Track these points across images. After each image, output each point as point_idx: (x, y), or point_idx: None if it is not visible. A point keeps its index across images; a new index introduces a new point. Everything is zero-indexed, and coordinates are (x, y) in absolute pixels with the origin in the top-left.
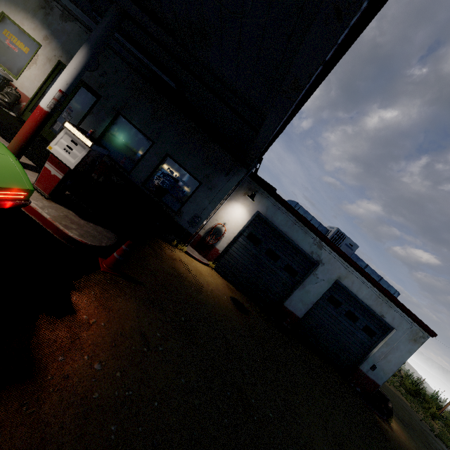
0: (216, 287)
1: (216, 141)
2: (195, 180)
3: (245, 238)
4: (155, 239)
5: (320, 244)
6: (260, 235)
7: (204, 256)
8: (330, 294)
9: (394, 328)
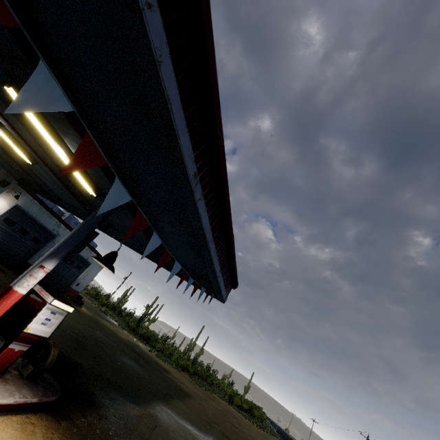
0: None
1: None
2: None
3: (2, 221)
4: None
5: (60, 225)
6: (16, 219)
7: None
8: None
9: (92, 264)
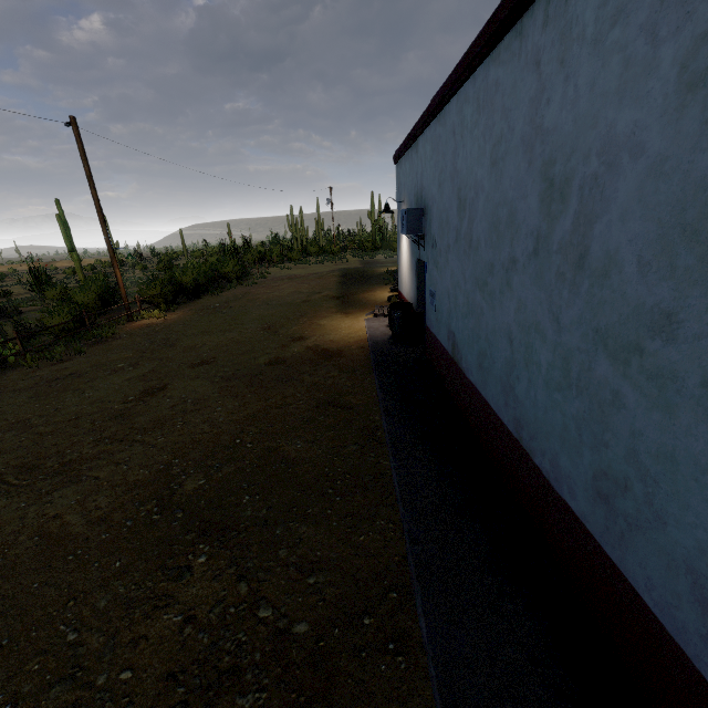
0: None
1: None
2: None
3: None
4: None
5: None
6: None
7: None
8: None
9: None
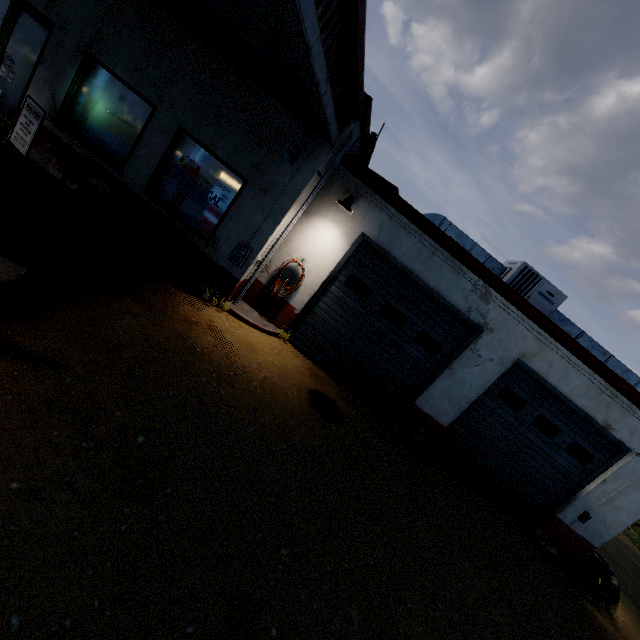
0: (282, 372)
1: (266, 89)
2: (235, 176)
3: (342, 286)
4: (165, 288)
5: (486, 292)
6: (369, 279)
7: (271, 319)
8: (505, 387)
9: (631, 450)
